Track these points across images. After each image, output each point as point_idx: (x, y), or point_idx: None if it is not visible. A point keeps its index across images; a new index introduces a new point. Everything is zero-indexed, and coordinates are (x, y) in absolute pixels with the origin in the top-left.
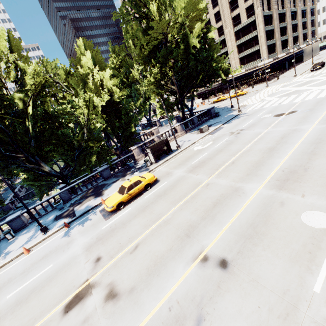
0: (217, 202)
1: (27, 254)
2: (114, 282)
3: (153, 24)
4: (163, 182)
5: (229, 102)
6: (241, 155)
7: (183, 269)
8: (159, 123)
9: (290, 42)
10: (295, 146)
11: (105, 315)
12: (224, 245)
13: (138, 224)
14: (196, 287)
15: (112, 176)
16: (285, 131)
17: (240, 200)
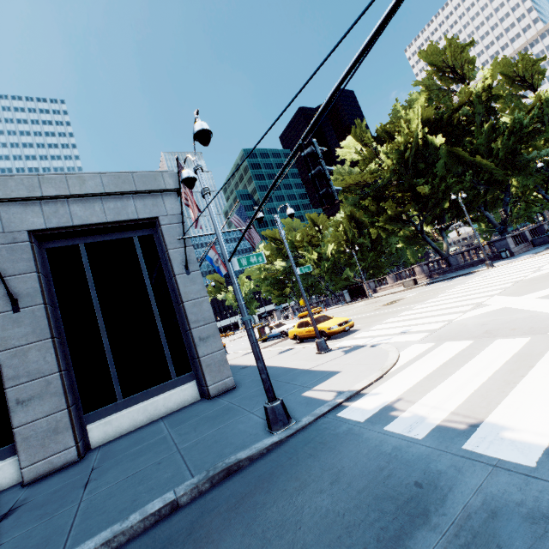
0: None
1: (292, 319)
2: None
3: None
4: None
5: None
6: None
7: None
8: None
9: None
10: None
11: None
12: None
13: None
14: None
15: None
16: None
17: None
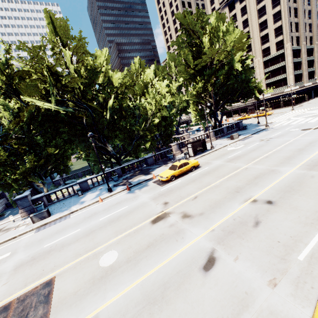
0: (257, 177)
1: (101, 202)
2: (185, 211)
3: (207, 51)
4: (204, 167)
5: (255, 120)
6: (273, 152)
7: (238, 205)
8: (186, 132)
9: (317, 73)
10: None
11: (186, 223)
12: (268, 195)
13: (192, 187)
14: (251, 211)
15: (154, 164)
16: (313, 139)
17: (277, 175)
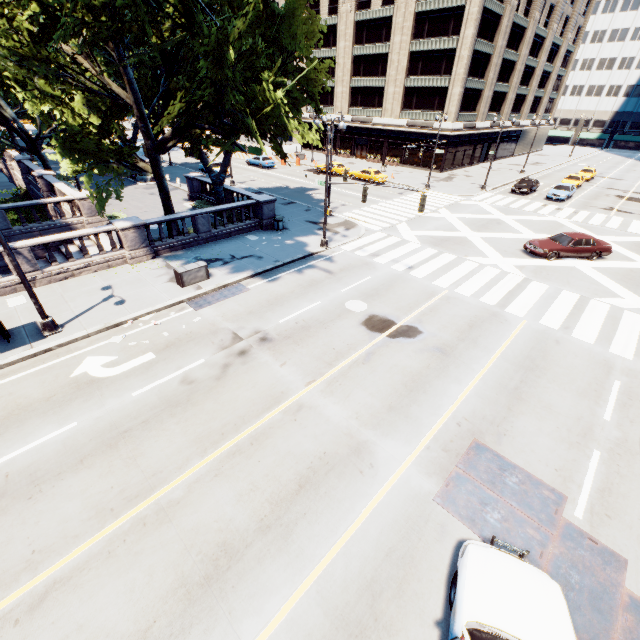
0: None
1: None
2: None
3: None
4: None
5: (342, 189)
6: (122, 537)
7: None
8: None
9: (509, 102)
10: (287, 602)
11: None
12: None
13: None
14: None
15: None
16: (334, 441)
17: None
